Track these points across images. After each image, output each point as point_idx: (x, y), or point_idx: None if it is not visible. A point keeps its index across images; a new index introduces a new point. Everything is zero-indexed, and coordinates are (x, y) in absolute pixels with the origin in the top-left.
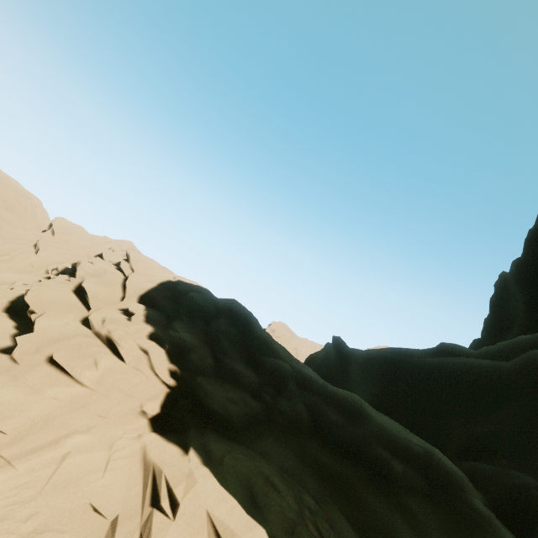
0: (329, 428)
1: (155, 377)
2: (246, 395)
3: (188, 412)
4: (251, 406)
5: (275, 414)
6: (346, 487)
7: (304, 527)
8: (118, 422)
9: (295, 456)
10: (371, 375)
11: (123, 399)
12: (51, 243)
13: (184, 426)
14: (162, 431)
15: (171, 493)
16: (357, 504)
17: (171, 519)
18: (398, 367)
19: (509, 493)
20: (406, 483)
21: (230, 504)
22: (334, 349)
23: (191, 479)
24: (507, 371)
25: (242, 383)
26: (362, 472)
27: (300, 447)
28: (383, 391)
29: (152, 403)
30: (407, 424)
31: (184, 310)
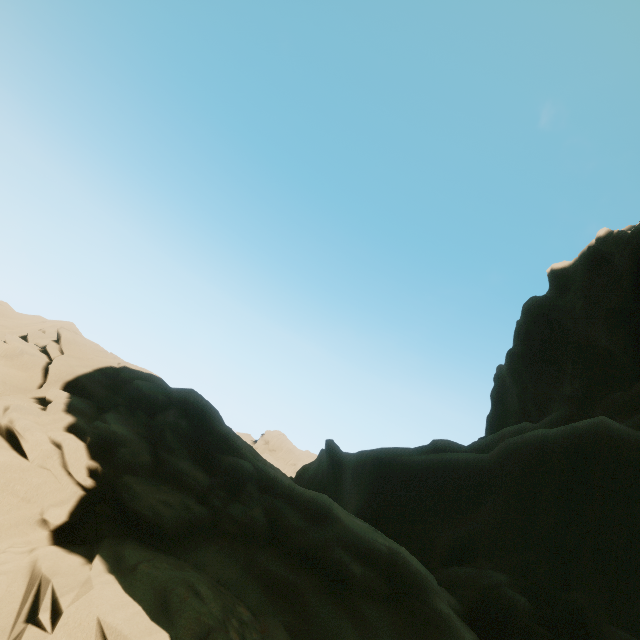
0: (288, 534)
1: (67, 476)
2: (189, 498)
3: (107, 519)
4: (193, 511)
5: (223, 520)
6: (295, 598)
7: (223, 633)
8: (5, 533)
9: (240, 567)
10: (361, 481)
11: (18, 505)
12: None
13: (98, 536)
14: (66, 544)
15: (56, 603)
16: (304, 615)
17: (48, 632)
18: (387, 469)
19: (483, 594)
20: (364, 587)
21: (132, 611)
22: (326, 455)
23: (86, 586)
24: (488, 464)
25: (186, 485)
26: (317, 580)
27: (249, 557)
28: (371, 497)
29: (58, 508)
30: (394, 535)
31: (124, 400)
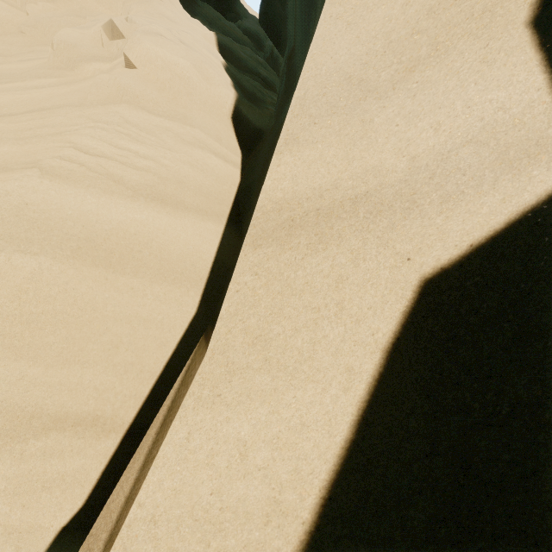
0: None
1: None
2: None
3: None
4: None
5: None
6: None
7: None
8: None
9: None
10: None
11: None
12: None
13: None
14: None
15: None
16: None
17: None
18: None
19: None
20: None
21: None
22: None
23: None
24: None
25: None
26: None
27: None
28: None
29: None
30: None
31: None
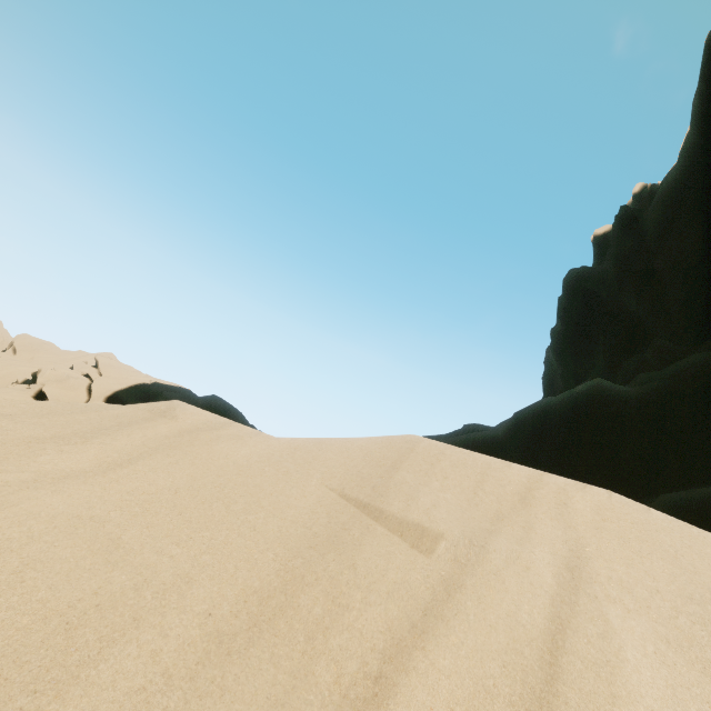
0: None
1: None
2: None
3: None
4: None
5: None
6: None
7: None
8: None
9: None
10: None
11: None
12: (12, 361)
13: None
14: None
15: None
16: None
17: None
18: None
19: None
20: None
21: None
22: None
23: None
24: (502, 437)
25: None
26: None
27: None
28: None
29: None
30: None
31: None
